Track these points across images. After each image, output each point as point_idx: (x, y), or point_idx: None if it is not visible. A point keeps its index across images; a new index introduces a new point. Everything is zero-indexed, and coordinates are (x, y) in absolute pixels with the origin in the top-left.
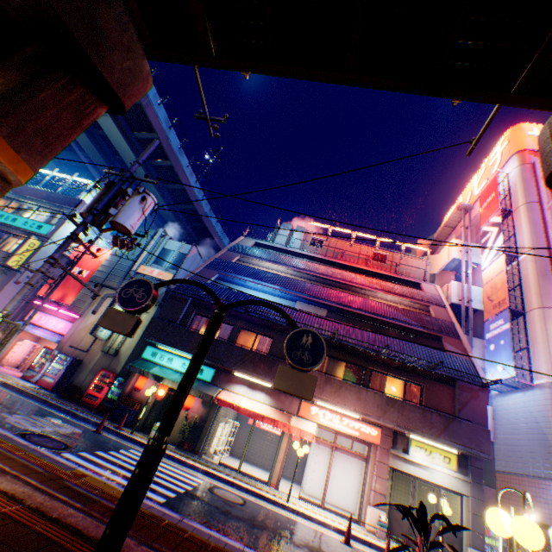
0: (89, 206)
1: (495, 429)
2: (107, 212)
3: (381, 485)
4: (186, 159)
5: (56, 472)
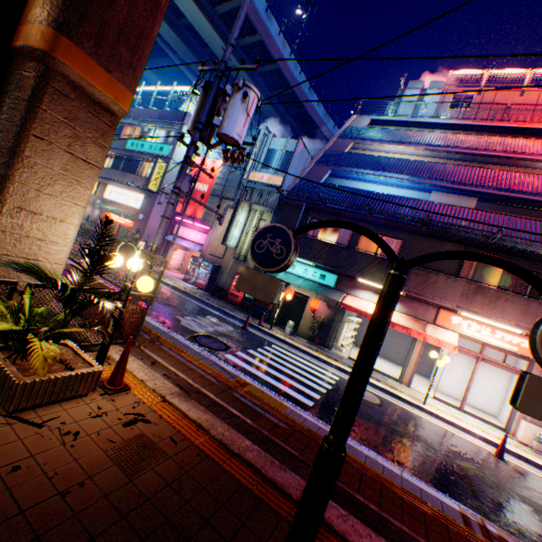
0: (193, 121)
1: None
2: (211, 124)
3: None
4: (275, 26)
5: (224, 382)
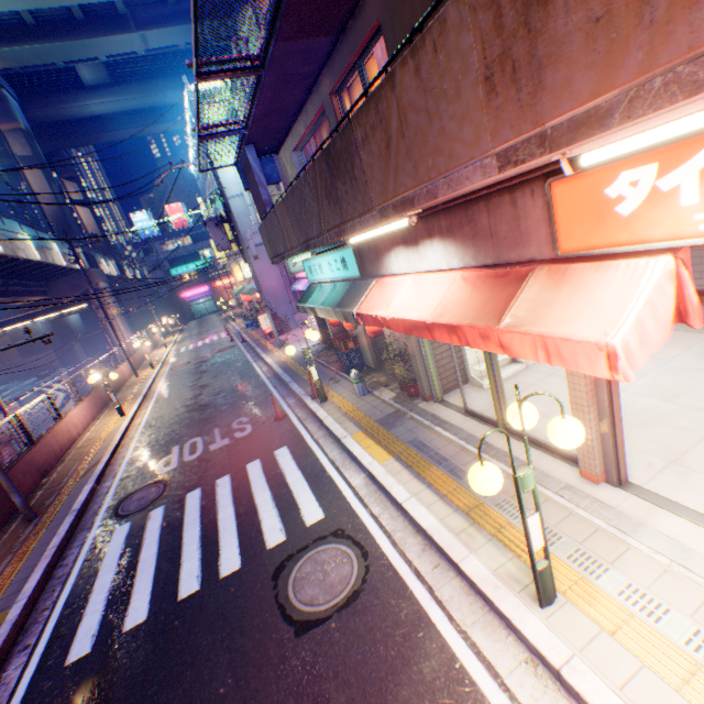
0: None
1: None
2: None
3: None
4: None
5: None
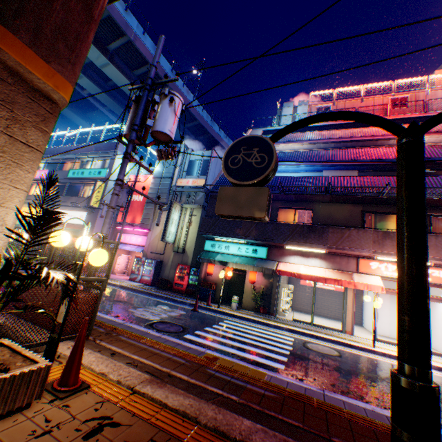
0: (128, 126)
1: None
2: (145, 125)
3: None
4: (180, 80)
5: (194, 360)
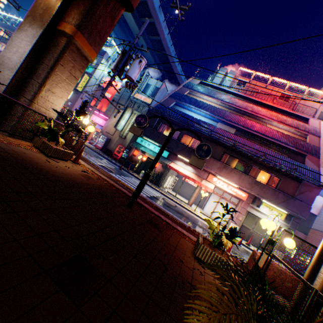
0: (115, 65)
1: (321, 210)
2: (123, 70)
3: (240, 216)
4: (163, 16)
5: (112, 178)
